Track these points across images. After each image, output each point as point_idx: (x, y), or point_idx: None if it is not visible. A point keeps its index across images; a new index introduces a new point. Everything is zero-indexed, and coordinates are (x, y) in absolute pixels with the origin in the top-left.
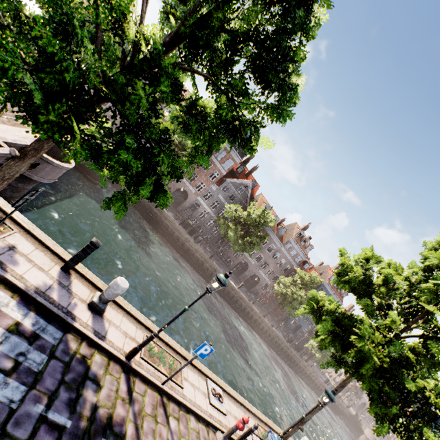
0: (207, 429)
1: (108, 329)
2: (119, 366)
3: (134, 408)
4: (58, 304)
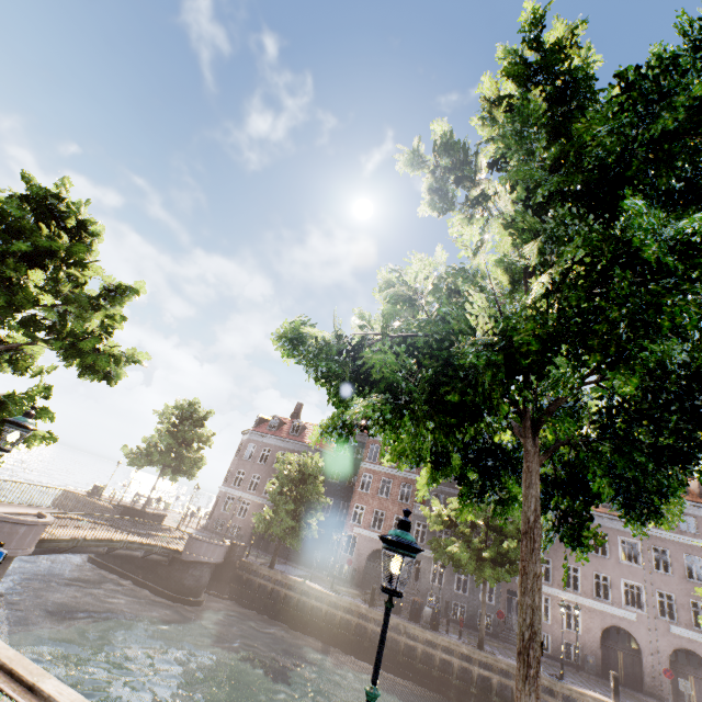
0: None
1: None
2: None
3: None
4: None
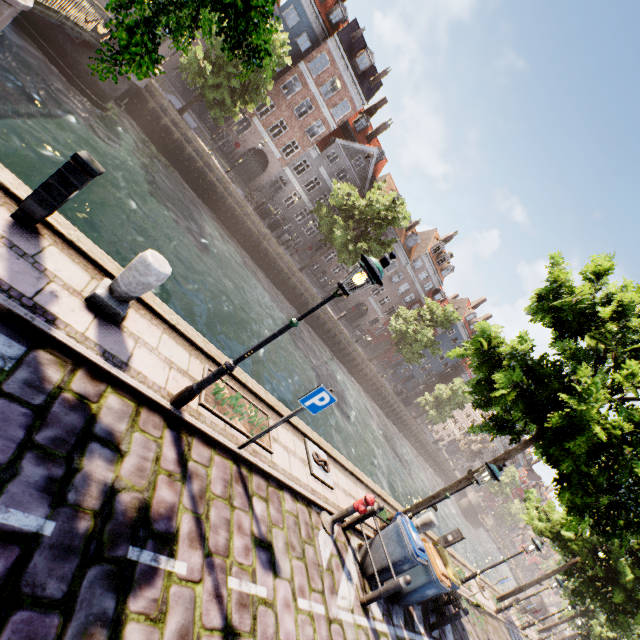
0: (308, 510)
1: (134, 352)
2: (160, 418)
3: (191, 488)
4: (9, 287)
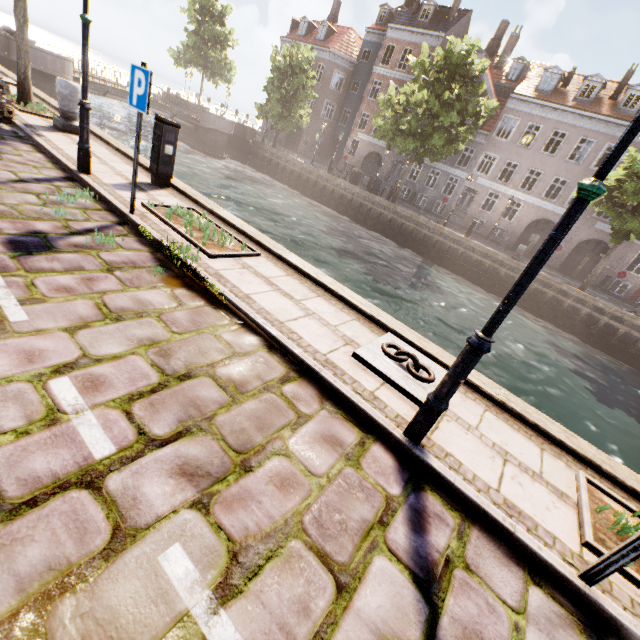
0: None
1: None
2: None
3: None
4: None
